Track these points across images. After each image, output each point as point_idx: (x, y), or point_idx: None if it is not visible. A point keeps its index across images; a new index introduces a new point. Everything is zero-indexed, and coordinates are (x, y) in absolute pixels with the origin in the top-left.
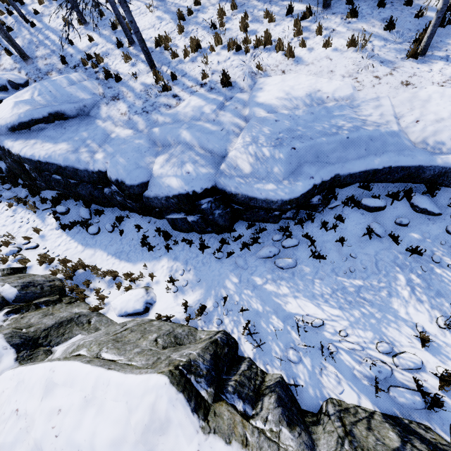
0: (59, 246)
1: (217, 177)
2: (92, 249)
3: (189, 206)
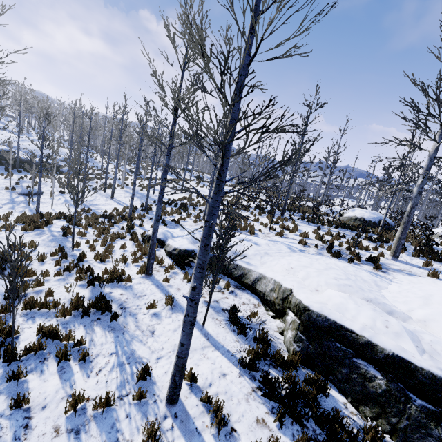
0: None
1: None
2: None
3: None
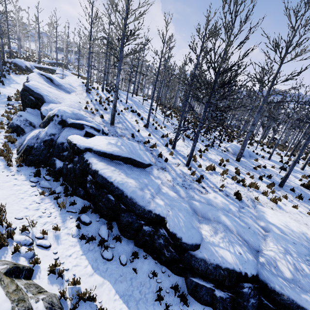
0: (70, 256)
1: (260, 268)
2: (101, 276)
3: (232, 283)
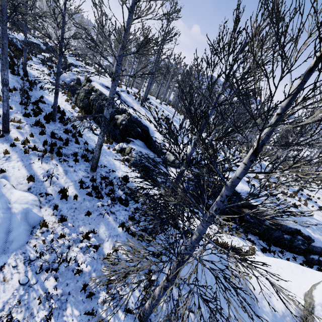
0: None
1: None
2: None
3: None
